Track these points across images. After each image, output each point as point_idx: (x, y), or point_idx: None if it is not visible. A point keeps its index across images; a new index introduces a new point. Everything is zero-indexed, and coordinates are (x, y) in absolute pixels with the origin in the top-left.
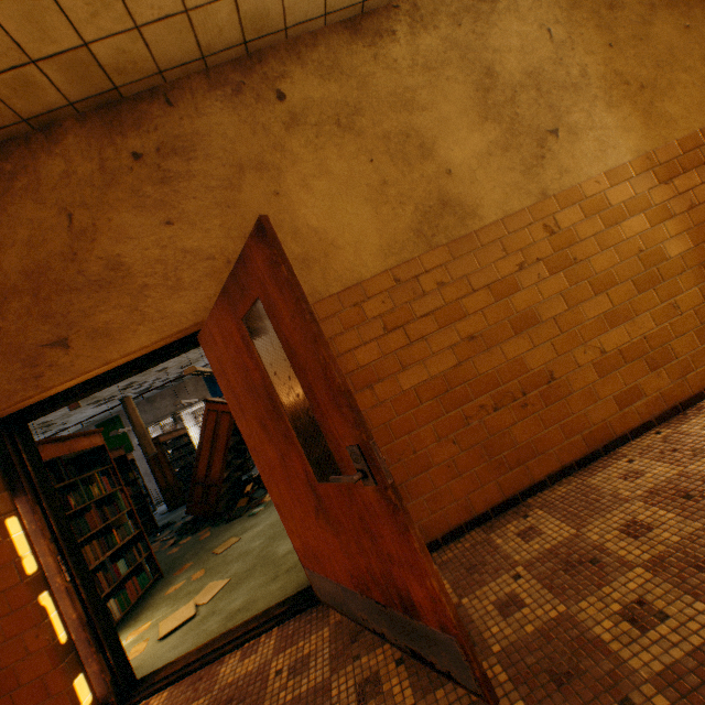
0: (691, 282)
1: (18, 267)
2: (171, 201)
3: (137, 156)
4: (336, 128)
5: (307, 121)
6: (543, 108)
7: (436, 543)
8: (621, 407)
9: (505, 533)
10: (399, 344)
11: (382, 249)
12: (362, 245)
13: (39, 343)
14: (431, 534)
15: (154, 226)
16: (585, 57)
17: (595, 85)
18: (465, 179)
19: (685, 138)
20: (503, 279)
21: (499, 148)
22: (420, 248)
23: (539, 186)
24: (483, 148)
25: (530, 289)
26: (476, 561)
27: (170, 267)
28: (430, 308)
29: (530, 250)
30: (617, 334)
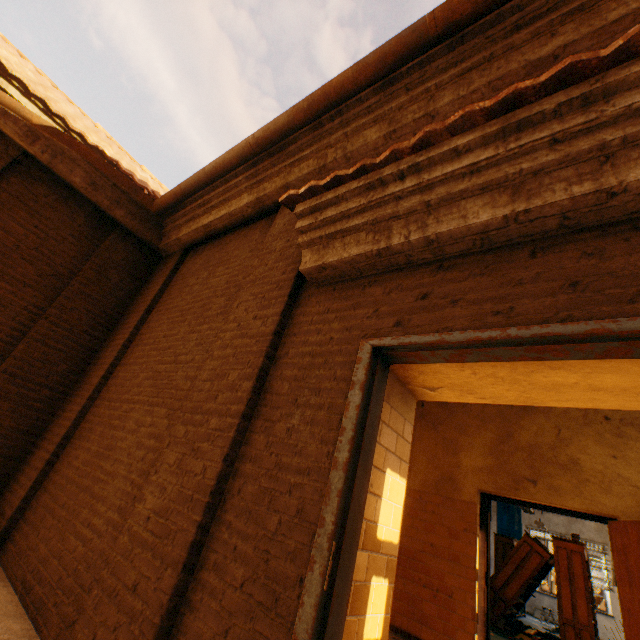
0: None
1: (525, 439)
2: (619, 446)
3: (605, 418)
4: None
5: None
6: None
7: None
8: None
9: None
10: None
11: None
12: None
13: (522, 475)
14: None
15: (603, 454)
16: None
17: None
18: None
19: None
20: None
21: None
22: None
23: None
24: None
25: None
26: None
27: (605, 477)
28: None
29: None
30: None
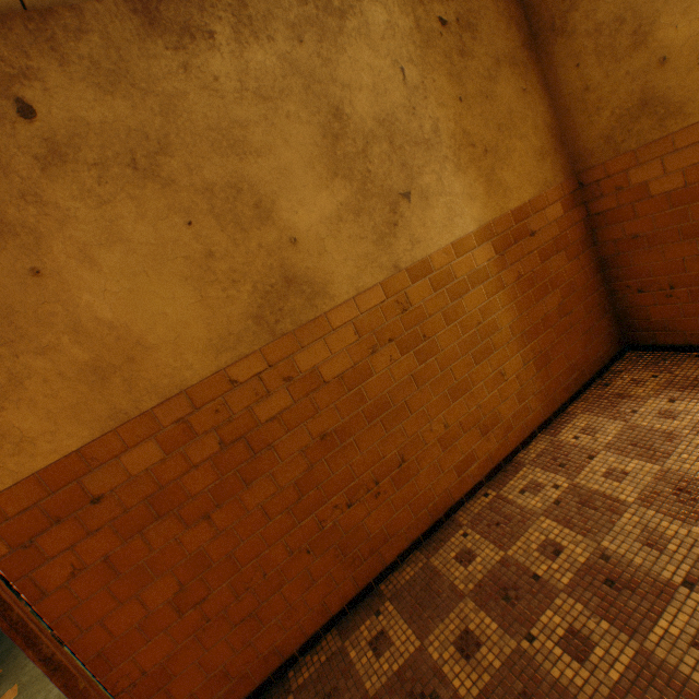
0: (515, 349)
1: None
2: None
3: None
4: (131, 171)
5: (81, 157)
6: (396, 166)
7: (293, 658)
8: (460, 474)
9: (359, 640)
10: (241, 458)
11: (213, 344)
12: (185, 340)
13: None
14: (287, 652)
15: None
16: (437, 110)
17: (446, 144)
18: (313, 249)
19: (518, 208)
20: (357, 365)
21: (351, 211)
22: (262, 338)
23: (392, 258)
24: (332, 211)
25: (383, 373)
26: (331, 687)
27: None
28: (277, 410)
29: (383, 331)
30: (458, 407)
